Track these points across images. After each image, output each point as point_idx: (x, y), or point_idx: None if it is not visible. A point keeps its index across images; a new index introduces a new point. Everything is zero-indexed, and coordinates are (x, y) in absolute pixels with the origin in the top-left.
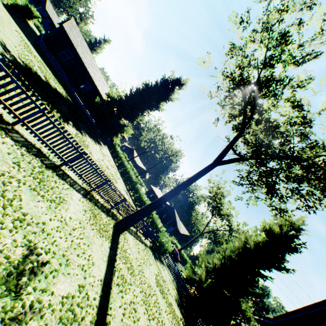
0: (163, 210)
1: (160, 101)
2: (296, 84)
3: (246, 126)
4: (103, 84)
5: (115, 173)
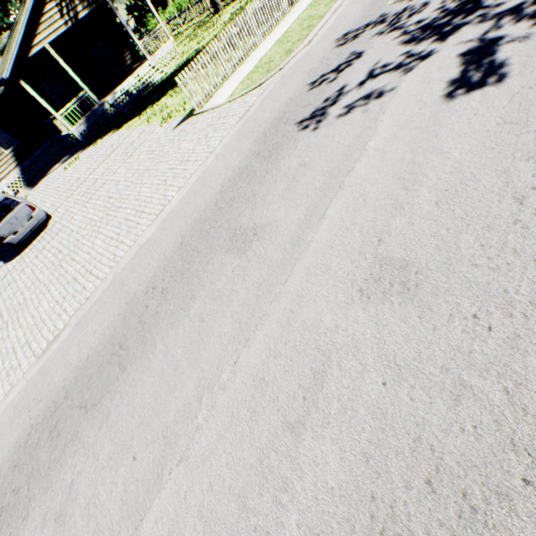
0: None
1: None
2: None
3: None
4: None
5: None
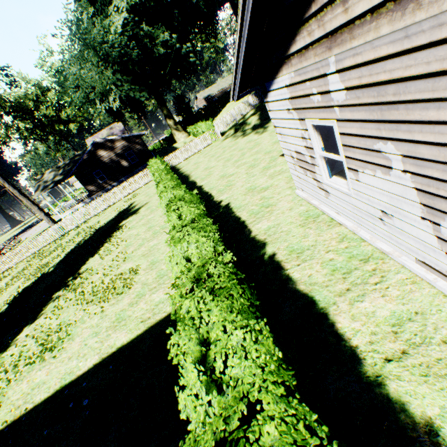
0: None
1: None
2: None
3: None
4: None
5: None
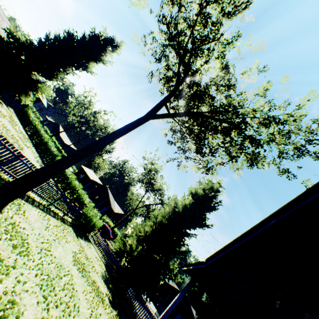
0: (96, 191)
1: (89, 59)
2: (227, 41)
3: (180, 86)
4: (2, 18)
5: (23, 140)
